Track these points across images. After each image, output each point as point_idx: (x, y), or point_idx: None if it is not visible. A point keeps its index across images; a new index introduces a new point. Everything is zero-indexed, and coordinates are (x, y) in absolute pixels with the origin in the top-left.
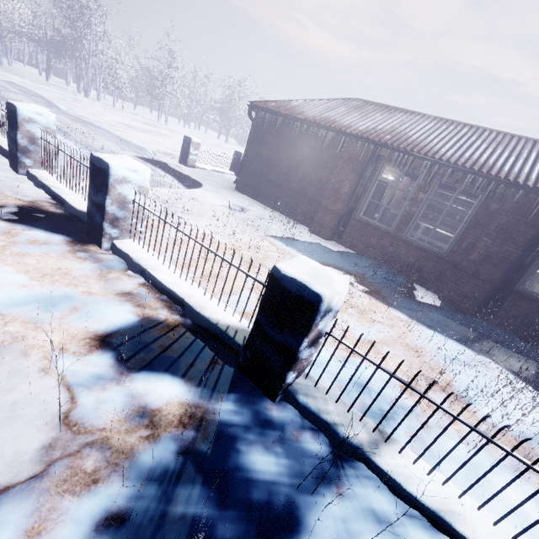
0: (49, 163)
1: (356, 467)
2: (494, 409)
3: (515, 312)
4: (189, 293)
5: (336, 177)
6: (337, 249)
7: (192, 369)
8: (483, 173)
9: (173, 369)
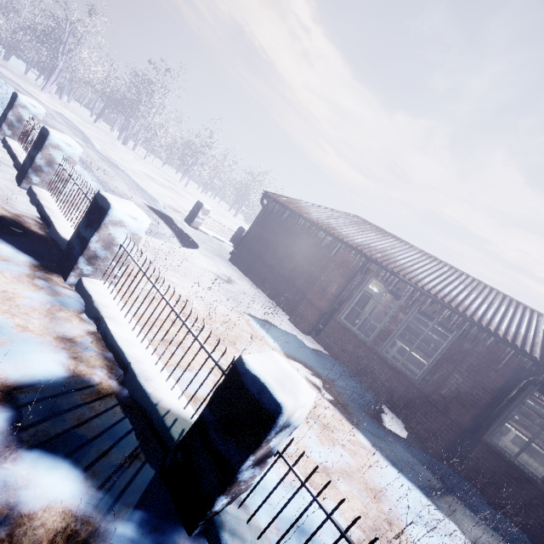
0: (55, 186)
1: None
2: None
3: (482, 466)
4: (140, 358)
5: (326, 276)
6: (312, 346)
7: (102, 460)
8: (459, 311)
9: (79, 455)
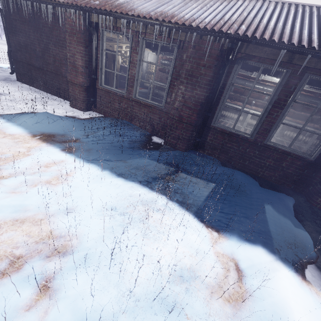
0: None
1: None
2: None
3: (215, 143)
4: None
5: (69, 51)
6: (87, 117)
7: None
8: (165, 21)
9: None
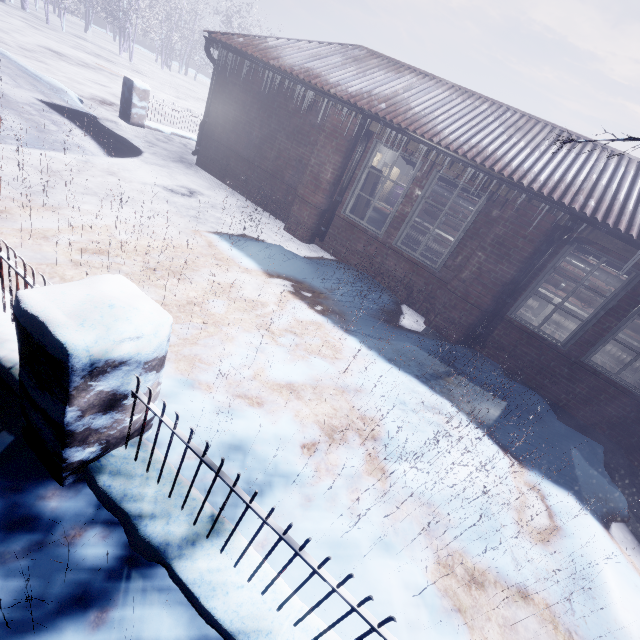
0: None
1: (151, 576)
2: (367, 489)
3: (504, 342)
4: None
5: (316, 157)
6: (313, 255)
7: None
8: (486, 167)
9: None
